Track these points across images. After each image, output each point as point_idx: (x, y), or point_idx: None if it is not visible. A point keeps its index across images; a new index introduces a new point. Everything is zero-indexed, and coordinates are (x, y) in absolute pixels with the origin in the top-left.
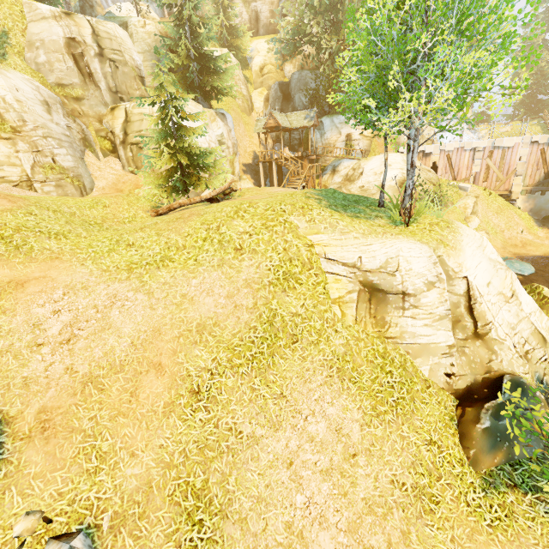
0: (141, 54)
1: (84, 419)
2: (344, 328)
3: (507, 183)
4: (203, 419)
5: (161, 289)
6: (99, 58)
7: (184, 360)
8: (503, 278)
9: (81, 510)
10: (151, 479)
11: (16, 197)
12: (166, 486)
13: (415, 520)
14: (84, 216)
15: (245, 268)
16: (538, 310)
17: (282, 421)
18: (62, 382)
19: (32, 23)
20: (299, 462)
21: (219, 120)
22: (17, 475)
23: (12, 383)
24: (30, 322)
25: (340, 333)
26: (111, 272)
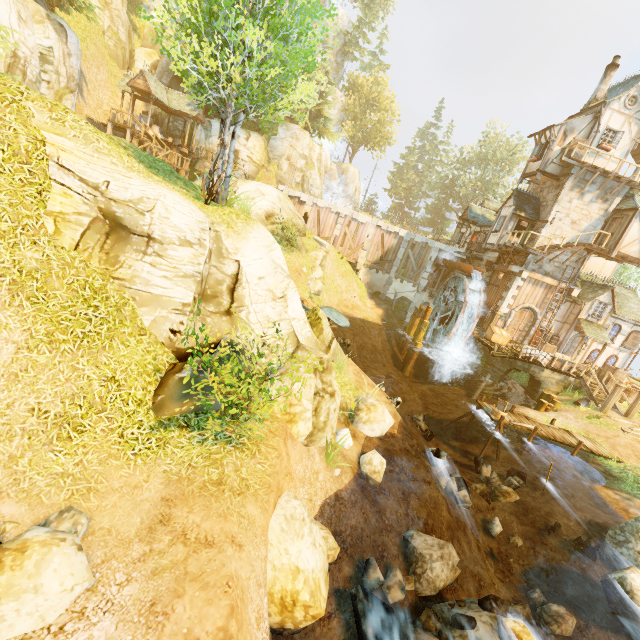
0: None
1: None
2: (51, 245)
3: (356, 253)
4: None
5: None
6: None
7: None
8: (280, 281)
9: None
10: None
11: None
12: None
13: (41, 447)
14: None
15: None
16: (303, 320)
17: None
18: None
19: None
20: None
21: (50, 27)
22: None
23: None
24: None
25: (42, 247)
26: None
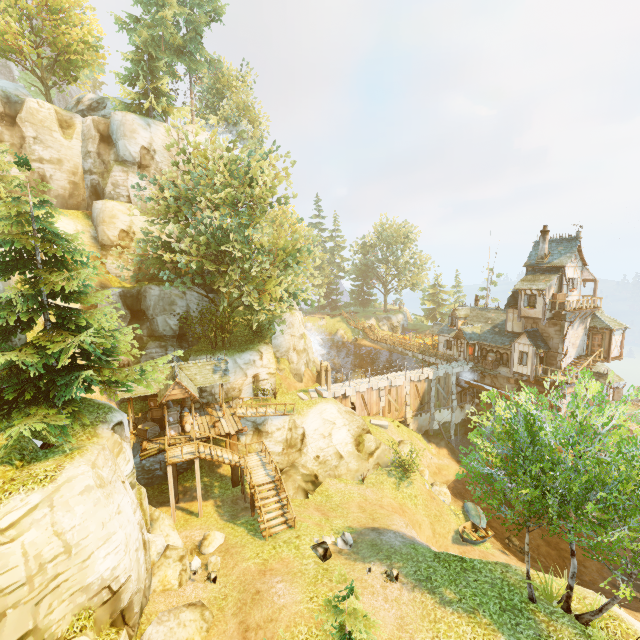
0: None
1: None
2: None
3: (402, 411)
4: None
5: None
6: None
7: None
8: None
9: None
10: None
11: None
12: None
13: None
14: None
15: None
16: None
17: None
18: None
19: None
20: None
21: (125, 445)
22: None
23: None
24: None
25: None
26: None
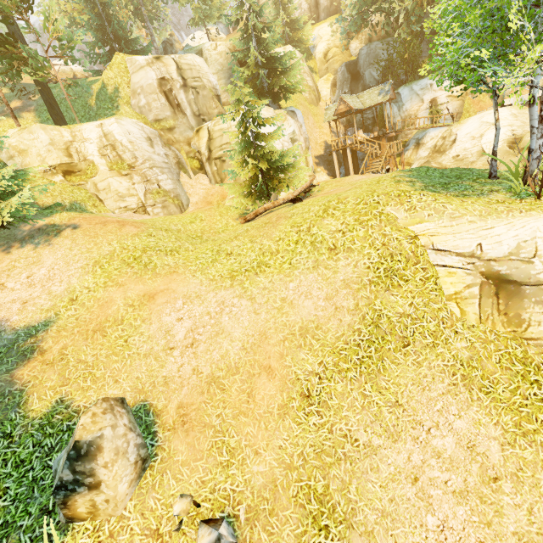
0: (215, 75)
1: (213, 416)
2: (465, 328)
3: None
4: (317, 423)
5: (262, 294)
6: (184, 89)
7: (292, 364)
8: None
9: (220, 499)
10: (275, 478)
11: (139, 223)
12: (290, 487)
13: None
14: (187, 231)
15: (342, 267)
16: None
17: (400, 432)
18: (191, 381)
19: (133, 75)
20: (426, 479)
21: (289, 118)
22: (170, 461)
23: (156, 381)
24: (162, 328)
25: (462, 334)
26: (216, 281)
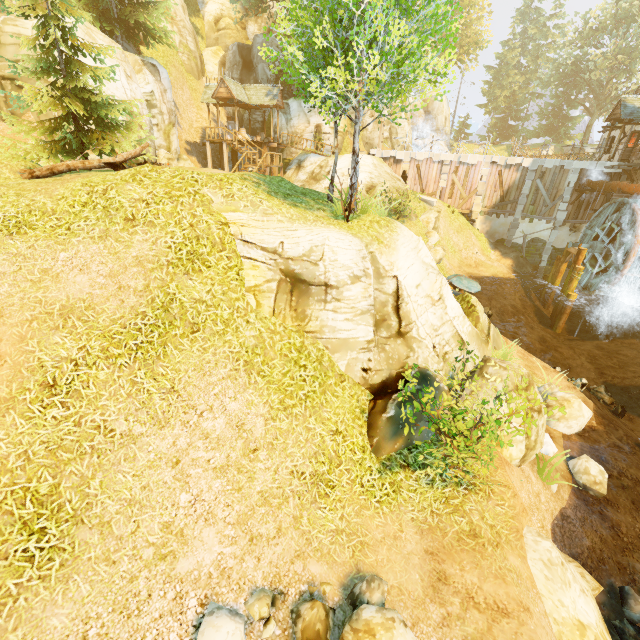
0: None
1: None
2: (258, 319)
3: (469, 202)
4: (59, 416)
5: (11, 261)
6: None
7: (37, 348)
8: (434, 282)
9: None
10: None
11: None
12: None
13: (310, 505)
14: None
15: (137, 242)
16: (462, 316)
17: (171, 418)
18: None
19: None
20: (188, 461)
21: (147, 72)
22: None
23: None
24: None
25: (253, 324)
26: None
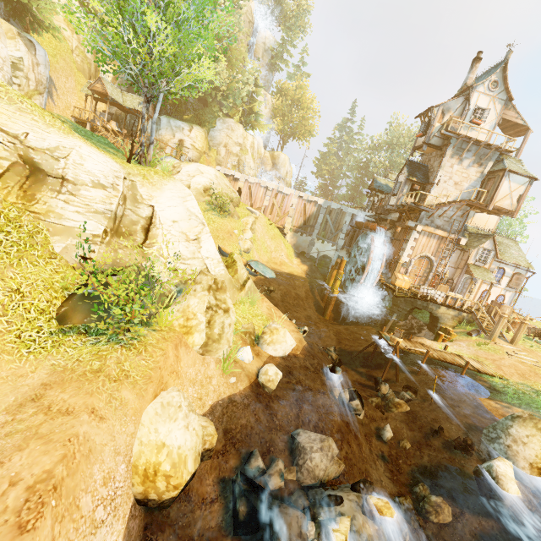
0: None
1: None
2: None
3: (283, 220)
4: None
5: None
6: None
7: None
8: (194, 226)
9: None
10: None
11: None
12: None
13: None
14: None
15: None
16: (217, 260)
17: None
18: None
19: None
20: None
21: (21, 42)
22: None
23: None
24: None
25: None
26: None
